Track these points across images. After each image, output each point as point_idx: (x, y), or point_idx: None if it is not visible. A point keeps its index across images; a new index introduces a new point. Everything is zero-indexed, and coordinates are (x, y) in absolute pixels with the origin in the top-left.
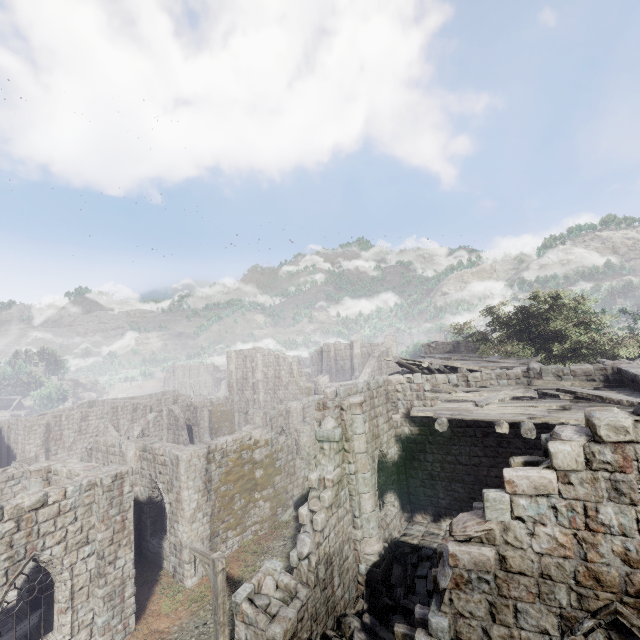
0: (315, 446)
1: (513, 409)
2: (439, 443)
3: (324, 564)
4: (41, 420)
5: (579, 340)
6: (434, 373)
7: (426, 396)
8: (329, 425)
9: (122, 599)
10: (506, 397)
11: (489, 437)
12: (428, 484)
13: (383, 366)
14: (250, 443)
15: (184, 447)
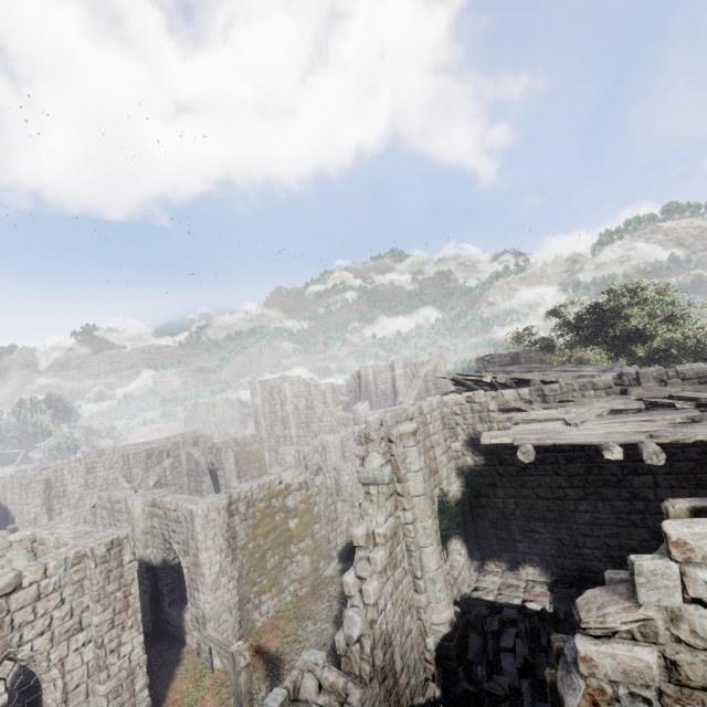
0: (358, 485)
1: (621, 426)
2: (511, 474)
3: (381, 647)
4: (39, 476)
5: (668, 338)
6: (497, 389)
7: (495, 417)
8: (375, 463)
9: (132, 693)
10: (603, 411)
11: (575, 463)
12: (500, 525)
13: (431, 387)
14: (280, 488)
15: (200, 499)
